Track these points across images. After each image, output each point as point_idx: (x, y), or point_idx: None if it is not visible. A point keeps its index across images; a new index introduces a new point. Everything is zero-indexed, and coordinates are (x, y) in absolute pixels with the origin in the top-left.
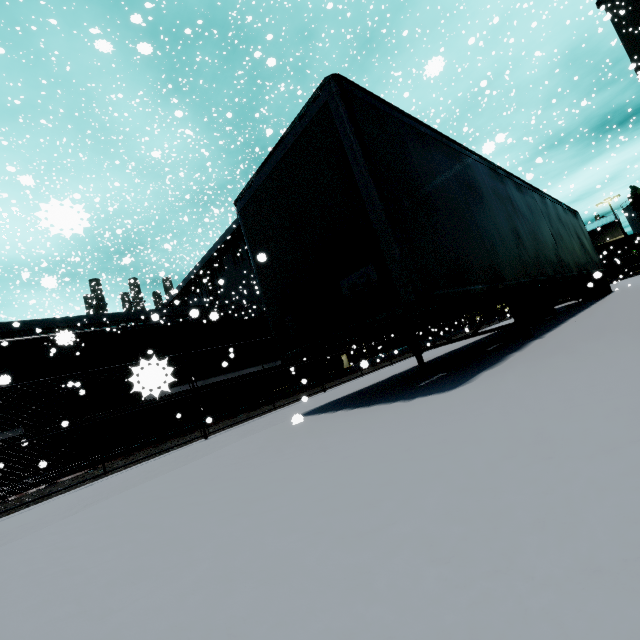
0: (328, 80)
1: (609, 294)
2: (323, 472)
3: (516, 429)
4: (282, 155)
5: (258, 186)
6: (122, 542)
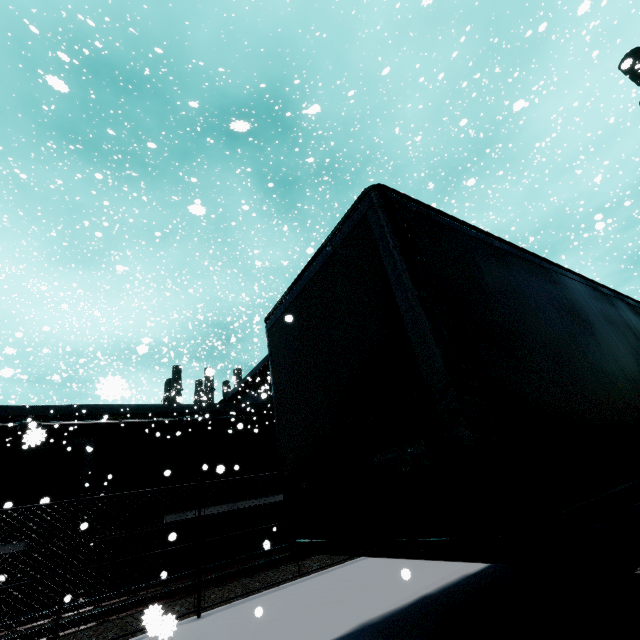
0: (369, 191)
1: None
2: None
3: None
4: (314, 273)
5: (288, 305)
6: None
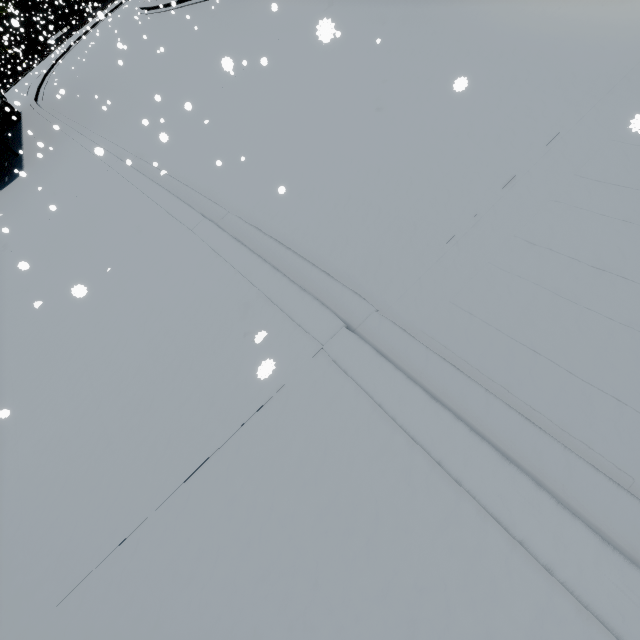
0: None
1: (22, 117)
2: (23, 186)
3: (43, 166)
4: None
5: None
6: (6, 208)
